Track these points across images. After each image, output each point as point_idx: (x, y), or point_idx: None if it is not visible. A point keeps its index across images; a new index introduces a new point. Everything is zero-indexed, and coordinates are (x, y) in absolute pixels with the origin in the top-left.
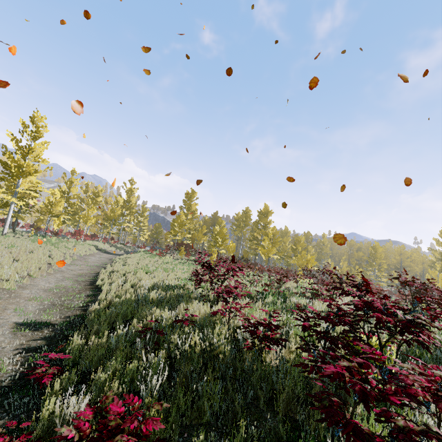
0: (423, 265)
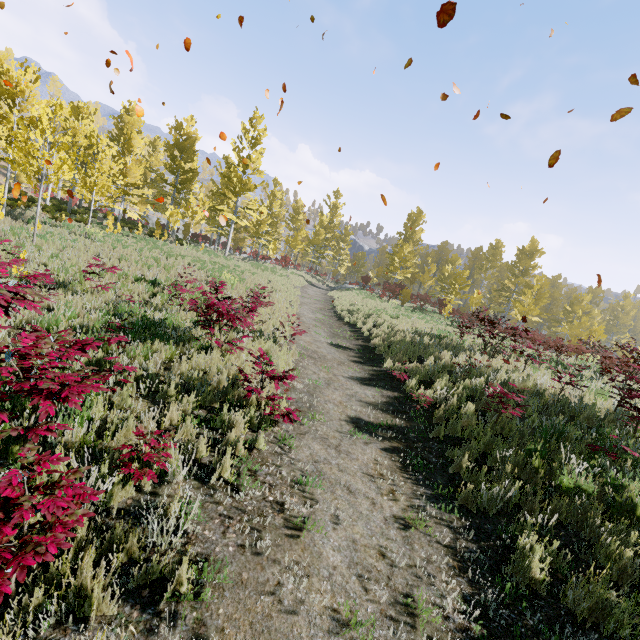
0: None
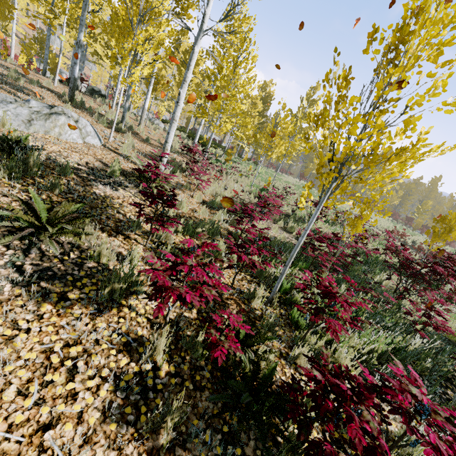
0: None
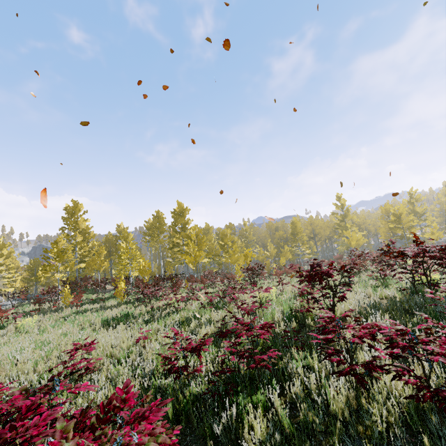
0: (328, 229)
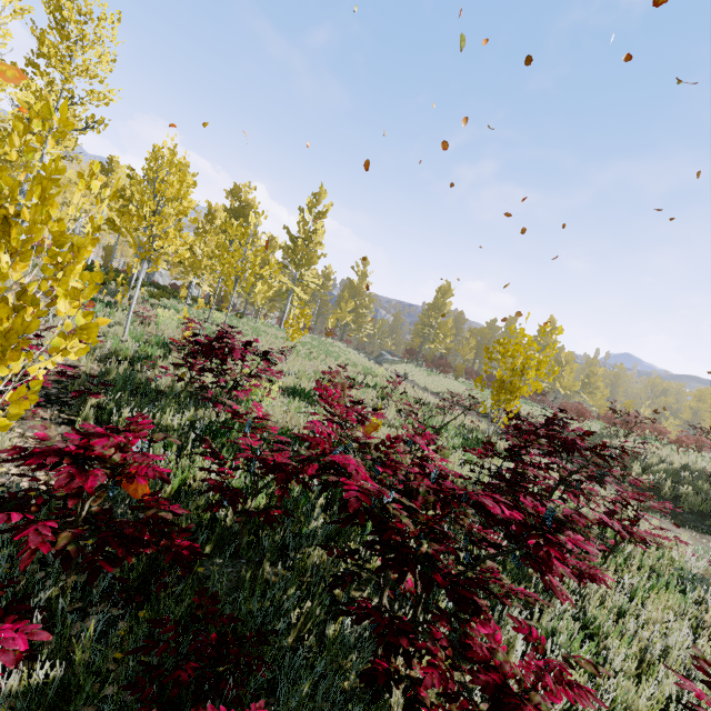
0: None
